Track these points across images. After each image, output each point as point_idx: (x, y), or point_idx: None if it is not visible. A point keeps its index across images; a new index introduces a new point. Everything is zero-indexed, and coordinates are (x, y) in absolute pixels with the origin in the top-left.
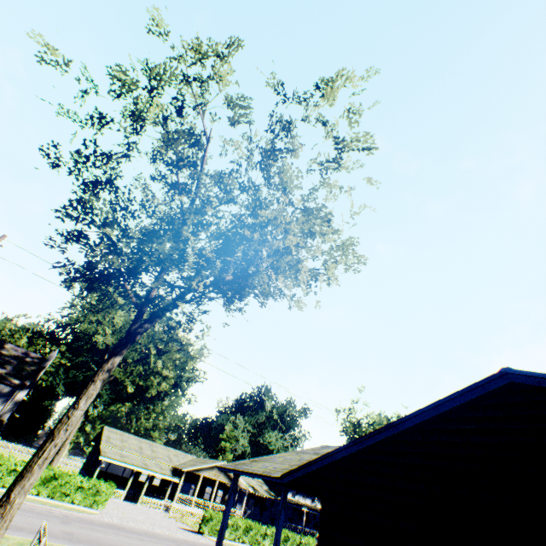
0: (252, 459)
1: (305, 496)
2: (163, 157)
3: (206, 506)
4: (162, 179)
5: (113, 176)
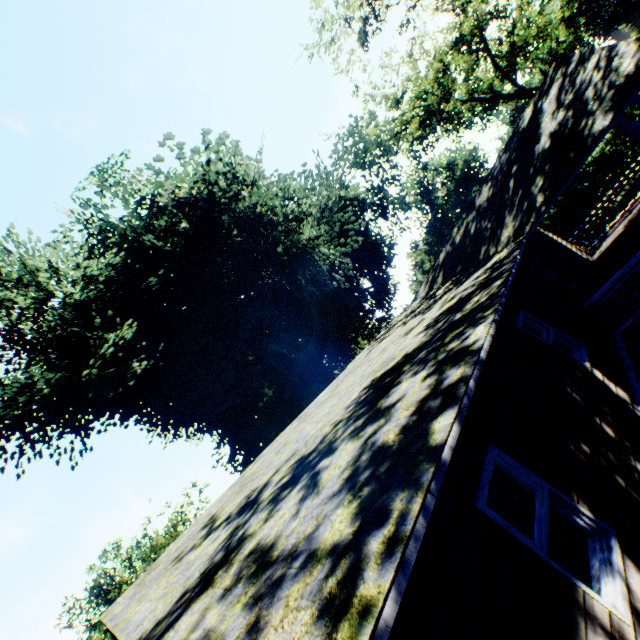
0: None
1: None
2: None
3: None
4: None
5: None
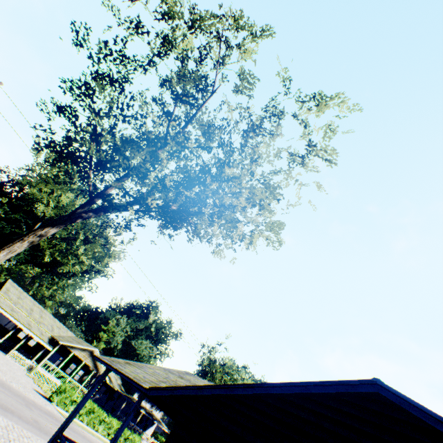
0: (127, 361)
1: (148, 400)
2: (171, 86)
3: (65, 378)
4: (160, 104)
5: (125, 78)
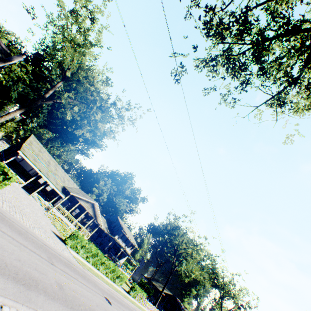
0: None
1: (124, 241)
2: None
3: (71, 218)
4: None
5: None
